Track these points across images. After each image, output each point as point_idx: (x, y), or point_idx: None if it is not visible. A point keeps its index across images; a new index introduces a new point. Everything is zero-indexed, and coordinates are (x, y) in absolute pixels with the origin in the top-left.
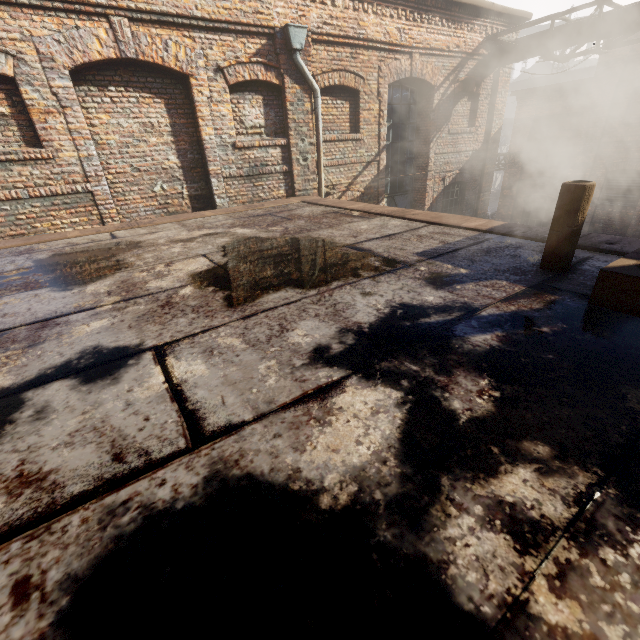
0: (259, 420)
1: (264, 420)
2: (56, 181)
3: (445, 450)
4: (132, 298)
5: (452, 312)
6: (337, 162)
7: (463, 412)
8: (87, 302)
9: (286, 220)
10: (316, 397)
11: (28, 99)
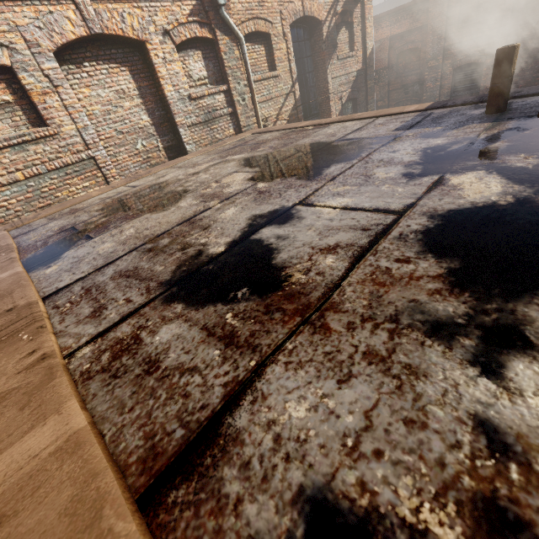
0: (421, 199)
1: (423, 198)
2: (64, 153)
3: (536, 176)
4: (228, 198)
5: (462, 142)
6: (265, 98)
7: (527, 165)
8: (197, 208)
9: (261, 144)
10: (438, 185)
11: (26, 84)
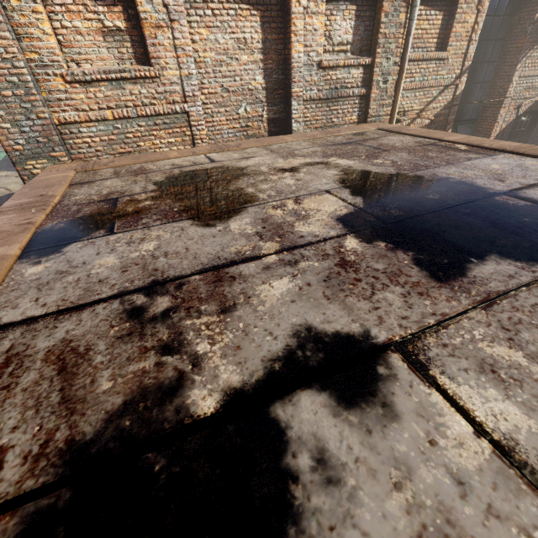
0: None
1: None
2: (159, 100)
3: None
4: (293, 247)
5: None
6: (415, 85)
7: None
8: (244, 247)
9: (383, 151)
10: None
11: (142, 12)
